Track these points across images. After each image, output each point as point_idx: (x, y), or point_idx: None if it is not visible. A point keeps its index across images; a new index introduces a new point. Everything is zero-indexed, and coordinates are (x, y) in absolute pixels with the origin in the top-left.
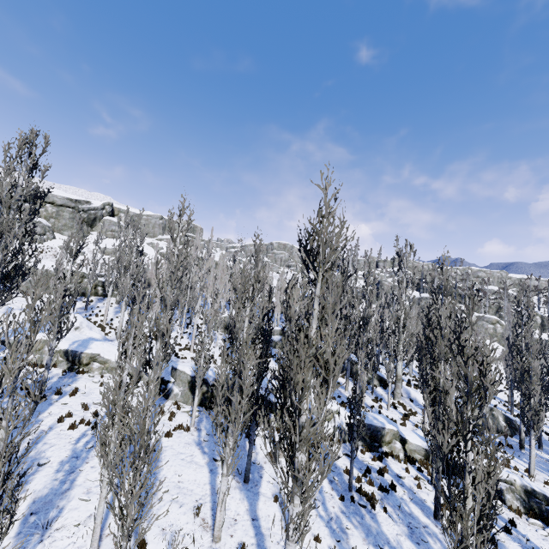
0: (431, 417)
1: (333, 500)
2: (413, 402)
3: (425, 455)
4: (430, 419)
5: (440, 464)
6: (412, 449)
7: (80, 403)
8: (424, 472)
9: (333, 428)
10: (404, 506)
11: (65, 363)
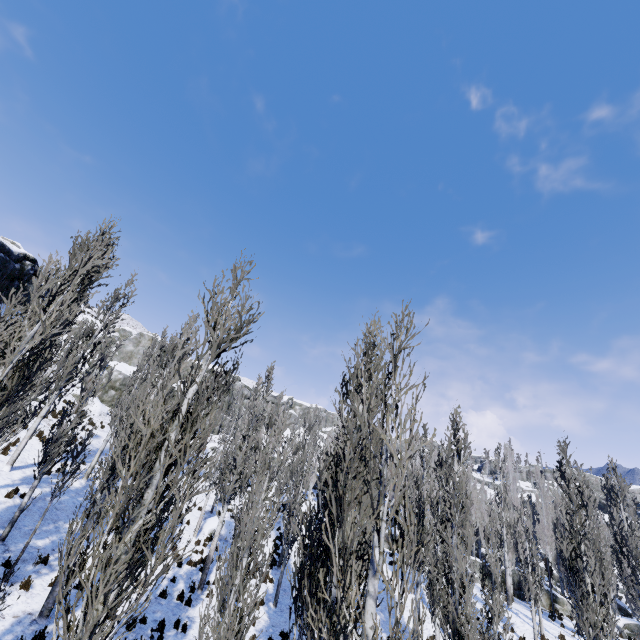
0: None
1: None
2: None
3: None
4: None
5: None
6: None
7: None
8: None
9: None
10: None
11: (385, 543)
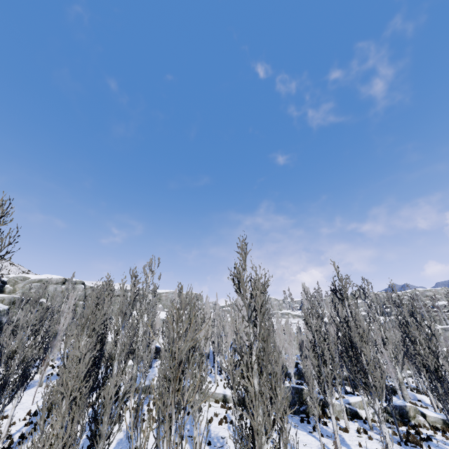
0: (427, 376)
1: (394, 445)
2: (421, 402)
3: (443, 423)
4: (427, 378)
5: (448, 408)
6: (432, 421)
7: (209, 415)
8: (447, 433)
9: (371, 414)
10: (441, 446)
11: None
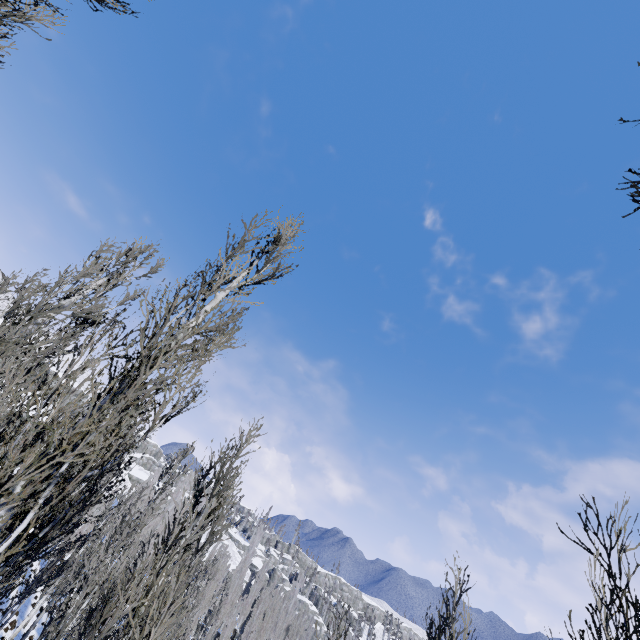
0: None
1: None
2: None
3: None
4: None
5: None
6: None
7: None
8: None
9: None
10: None
11: None
